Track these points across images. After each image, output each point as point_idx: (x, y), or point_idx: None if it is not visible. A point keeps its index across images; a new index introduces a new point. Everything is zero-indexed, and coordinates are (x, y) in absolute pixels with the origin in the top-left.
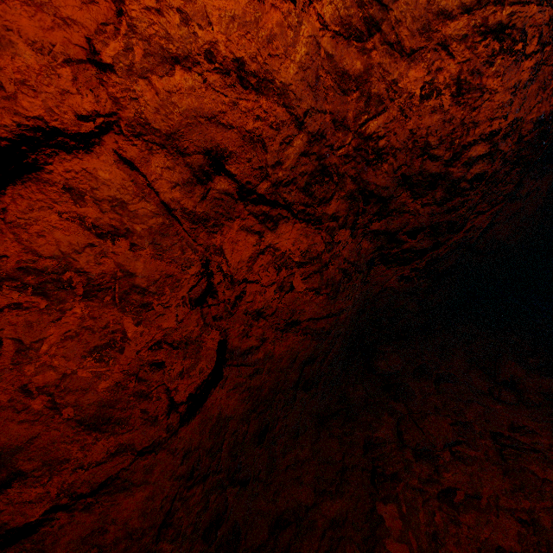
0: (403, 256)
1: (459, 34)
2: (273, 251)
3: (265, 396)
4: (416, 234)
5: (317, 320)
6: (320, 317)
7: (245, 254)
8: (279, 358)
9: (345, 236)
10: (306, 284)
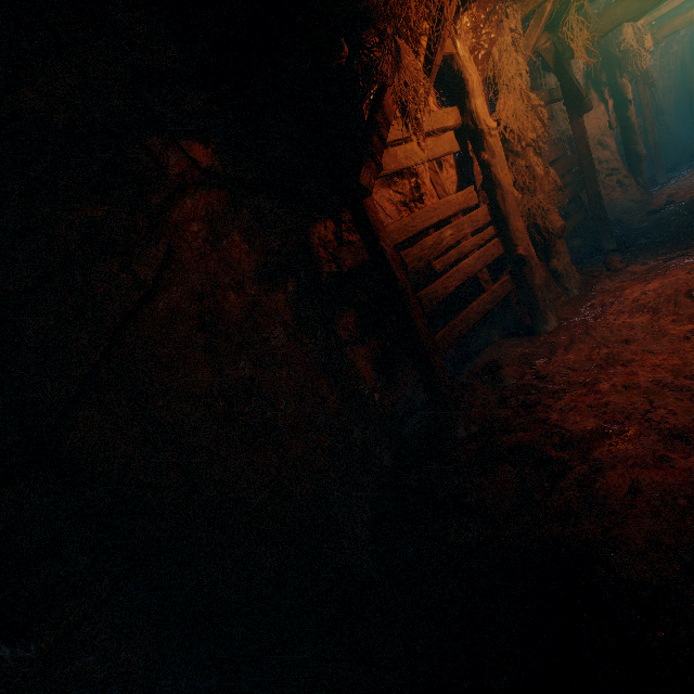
0: None
1: (667, 94)
2: None
3: None
4: None
5: None
6: None
7: None
8: None
9: None
10: None
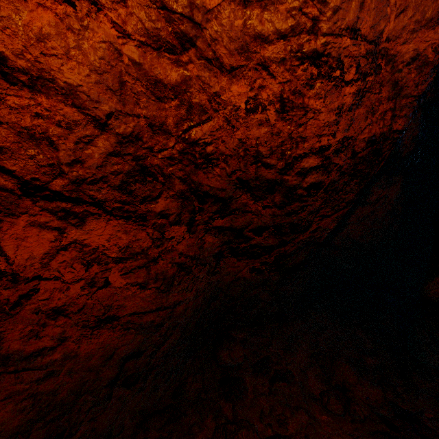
0: (252, 250)
1: (277, 57)
2: (80, 246)
3: (62, 400)
4: (262, 232)
5: (143, 313)
6: (147, 311)
7: (39, 250)
8: (87, 356)
9: (180, 232)
10: (127, 279)
